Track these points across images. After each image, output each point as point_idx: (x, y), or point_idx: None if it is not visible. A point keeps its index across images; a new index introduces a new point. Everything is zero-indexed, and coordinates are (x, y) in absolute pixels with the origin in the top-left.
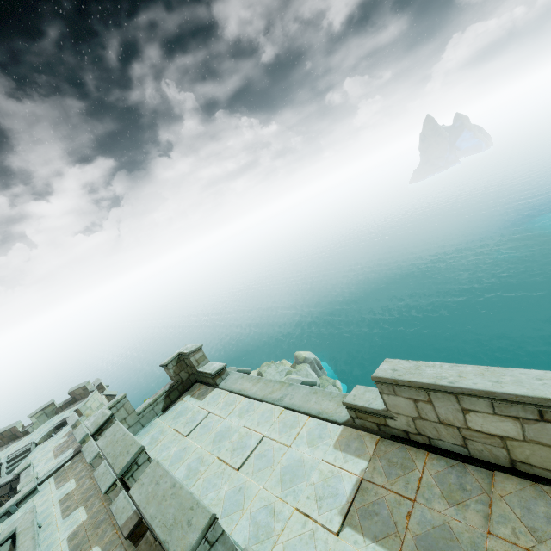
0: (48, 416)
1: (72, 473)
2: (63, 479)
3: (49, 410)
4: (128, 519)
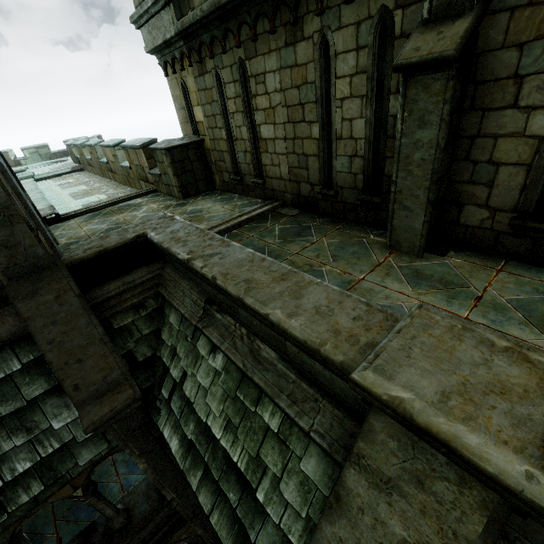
0: (42, 157)
1: (70, 177)
2: (61, 179)
3: (43, 151)
4: (142, 141)
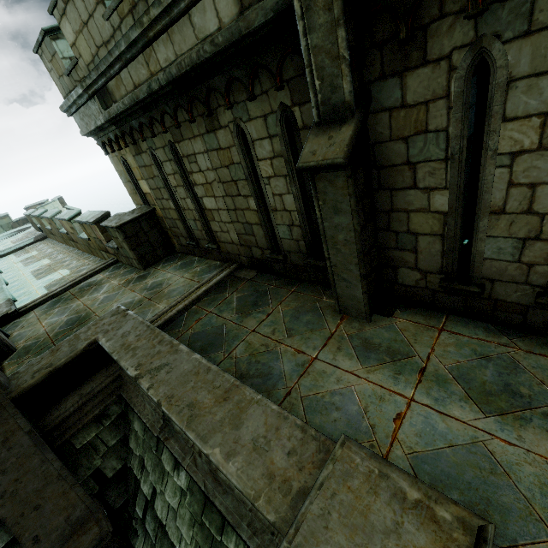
0: (3, 228)
1: (33, 249)
2: (23, 253)
3: (4, 222)
4: (95, 215)
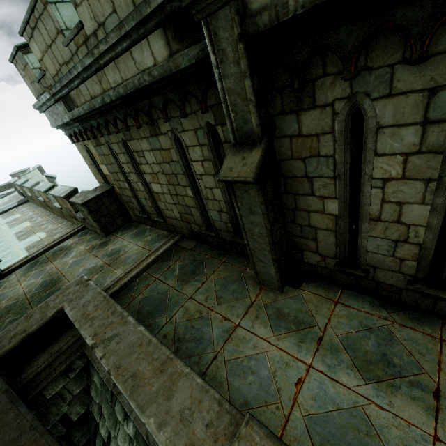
0: None
1: (17, 212)
2: (9, 215)
3: None
4: (65, 191)
